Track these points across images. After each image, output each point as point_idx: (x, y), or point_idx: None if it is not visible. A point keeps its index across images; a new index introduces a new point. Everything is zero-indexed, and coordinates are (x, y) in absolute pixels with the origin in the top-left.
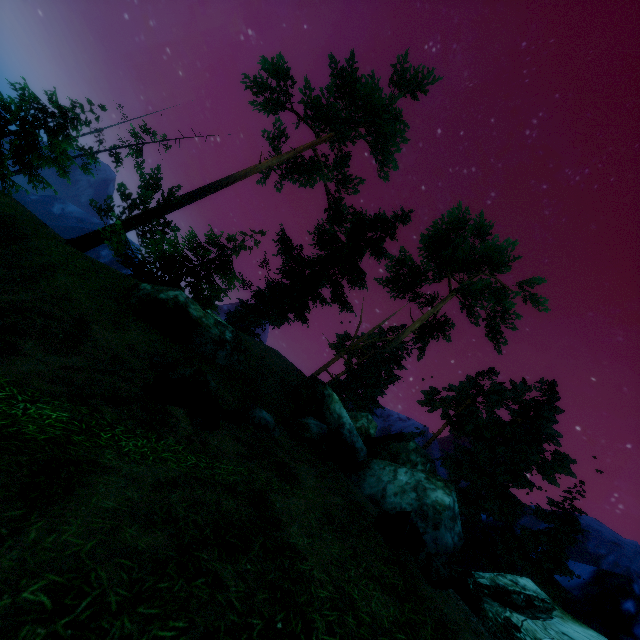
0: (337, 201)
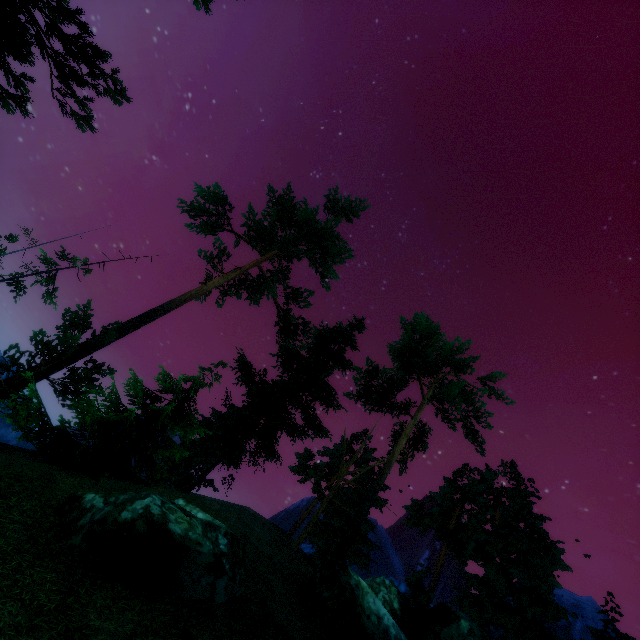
0: (286, 313)
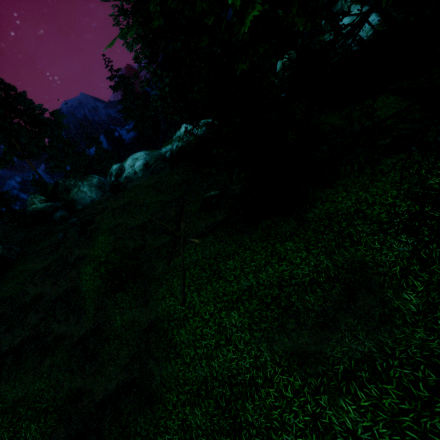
0: None
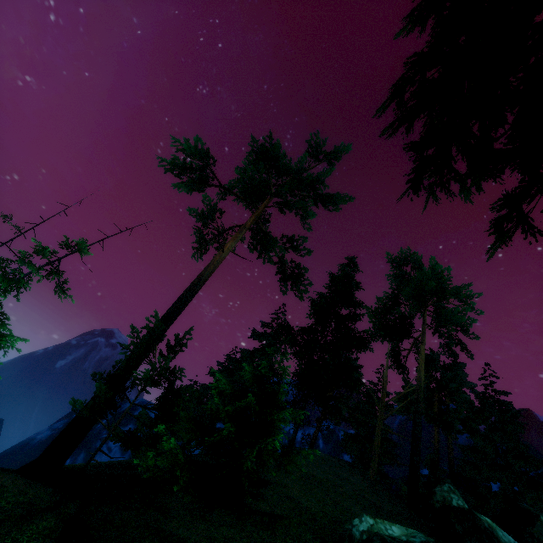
0: (282, 260)
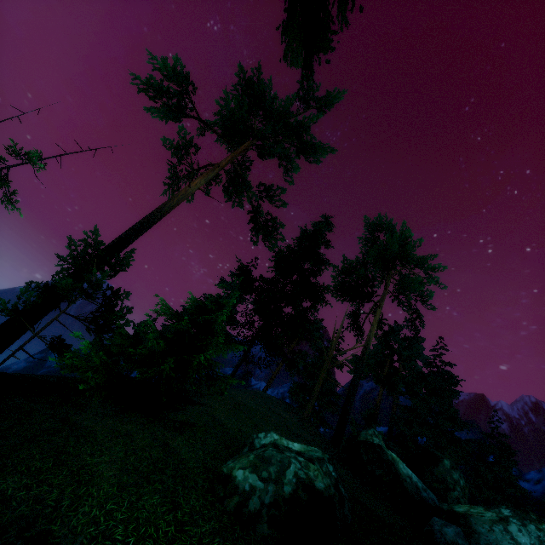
0: (257, 210)
